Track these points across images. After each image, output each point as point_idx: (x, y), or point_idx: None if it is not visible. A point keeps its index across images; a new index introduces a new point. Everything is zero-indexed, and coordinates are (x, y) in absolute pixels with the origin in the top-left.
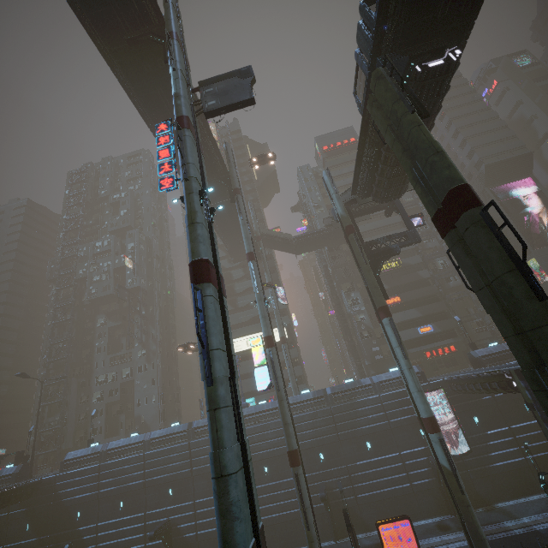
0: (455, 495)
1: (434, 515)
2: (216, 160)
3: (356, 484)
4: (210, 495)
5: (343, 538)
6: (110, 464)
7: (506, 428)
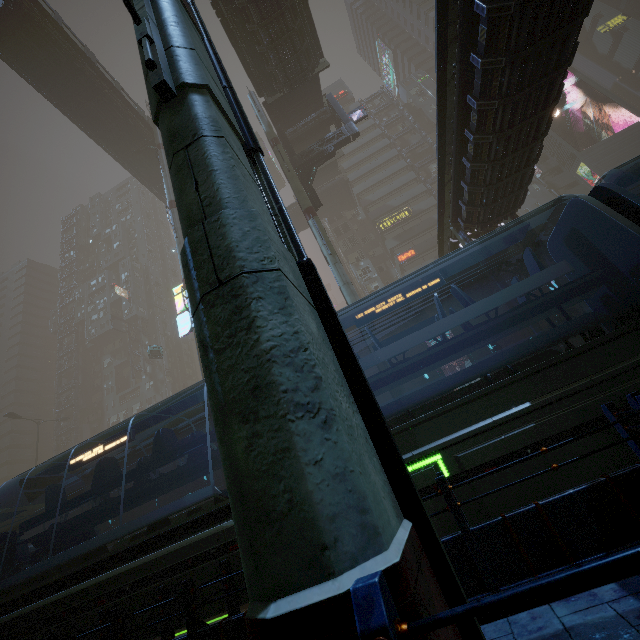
0: None
1: None
2: (135, 121)
3: None
4: None
5: None
6: None
7: None
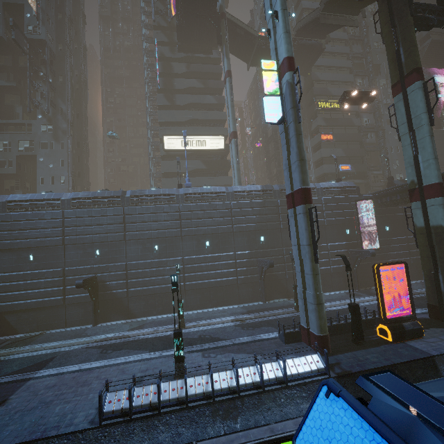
0: (442, 250)
1: (341, 289)
2: None
3: (287, 263)
4: (144, 259)
5: (269, 300)
6: (14, 216)
7: (405, 237)
